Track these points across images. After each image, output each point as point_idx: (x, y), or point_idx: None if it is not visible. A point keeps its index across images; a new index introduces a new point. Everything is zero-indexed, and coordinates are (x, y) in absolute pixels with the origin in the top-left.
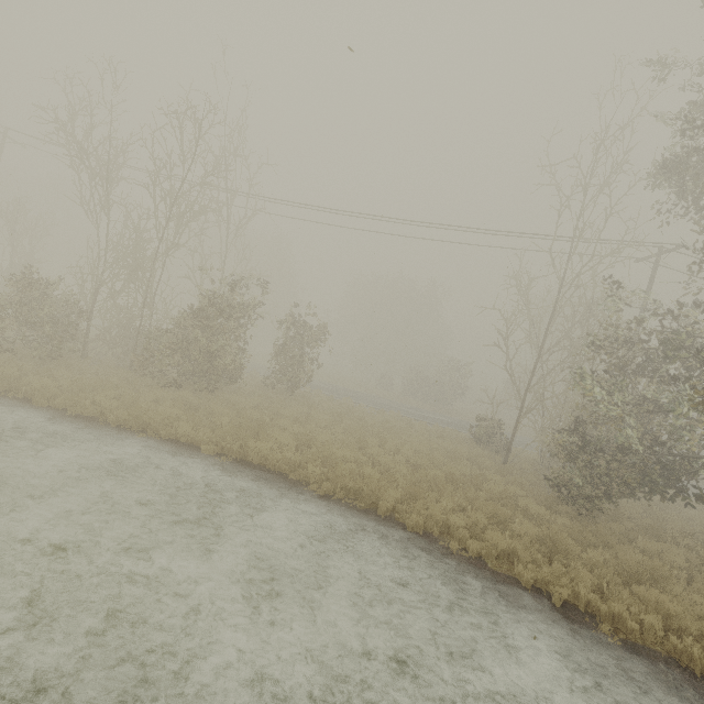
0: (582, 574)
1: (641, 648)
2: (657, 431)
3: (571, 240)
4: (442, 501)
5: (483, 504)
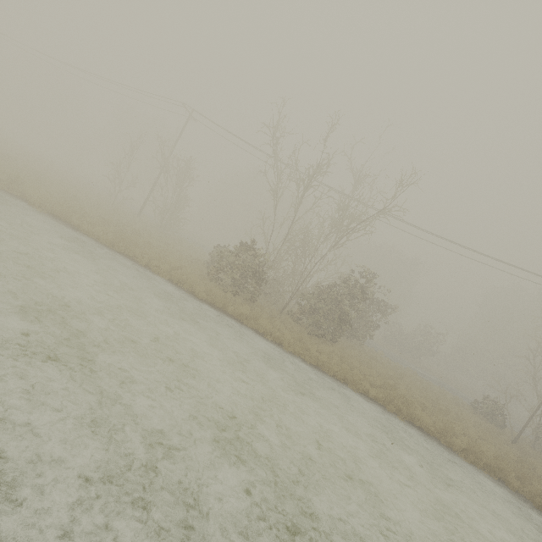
0: None
1: None
2: None
3: None
4: (535, 485)
5: None
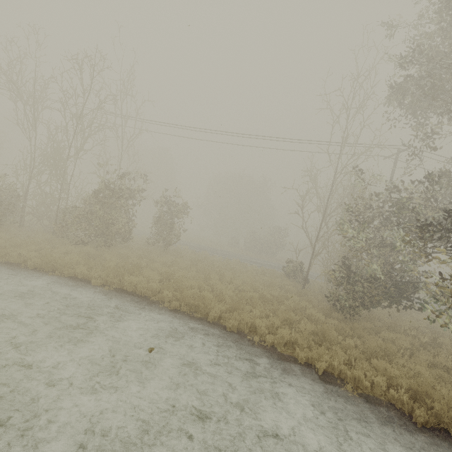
0: (339, 354)
1: (371, 398)
2: (393, 263)
3: (343, 145)
4: (254, 311)
5: (281, 312)
